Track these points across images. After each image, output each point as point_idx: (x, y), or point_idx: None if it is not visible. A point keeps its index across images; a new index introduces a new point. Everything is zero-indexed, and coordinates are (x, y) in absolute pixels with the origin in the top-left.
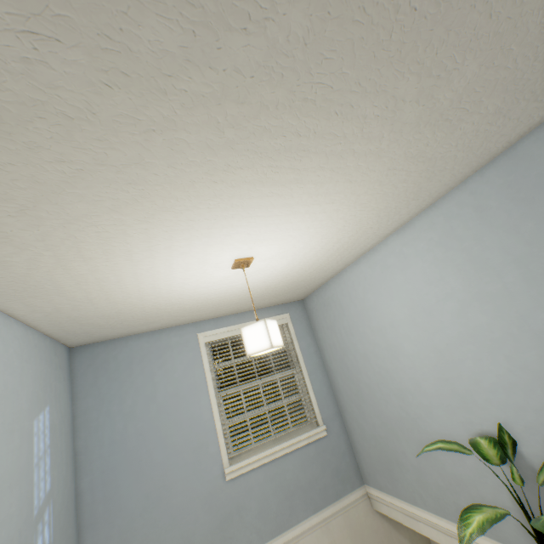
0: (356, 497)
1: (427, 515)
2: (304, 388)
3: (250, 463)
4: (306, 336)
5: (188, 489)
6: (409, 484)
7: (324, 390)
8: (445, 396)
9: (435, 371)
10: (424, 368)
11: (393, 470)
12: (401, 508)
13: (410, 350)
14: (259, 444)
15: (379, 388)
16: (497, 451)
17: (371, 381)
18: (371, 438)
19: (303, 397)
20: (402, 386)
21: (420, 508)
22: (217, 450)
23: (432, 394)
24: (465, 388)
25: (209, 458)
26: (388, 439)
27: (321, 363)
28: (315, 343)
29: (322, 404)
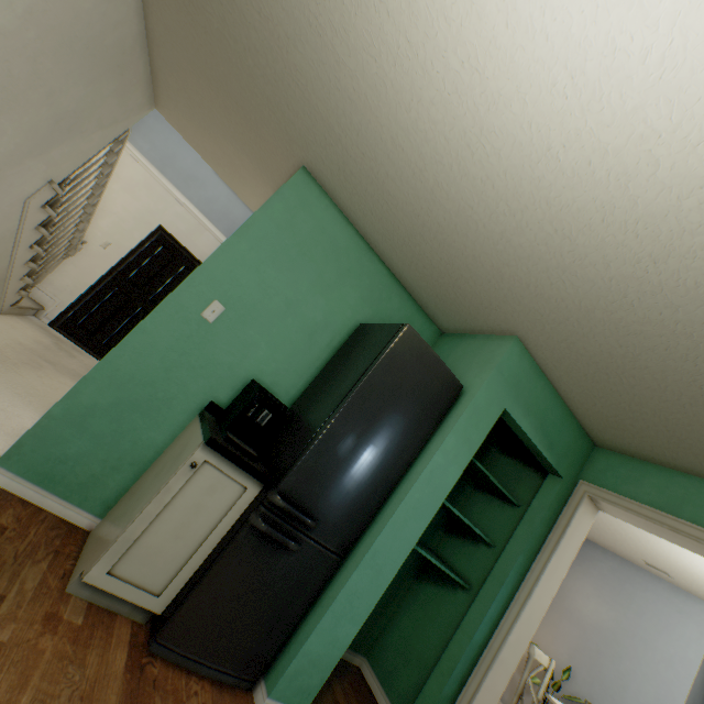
0: None
1: None
2: None
3: None
4: None
5: None
6: None
7: None
8: None
9: None
10: None
11: None
12: None
13: None
14: None
15: None
16: None
17: None
18: None
19: None
20: None
21: None
22: None
23: None
24: None
25: None
26: None
27: None
28: None
29: None
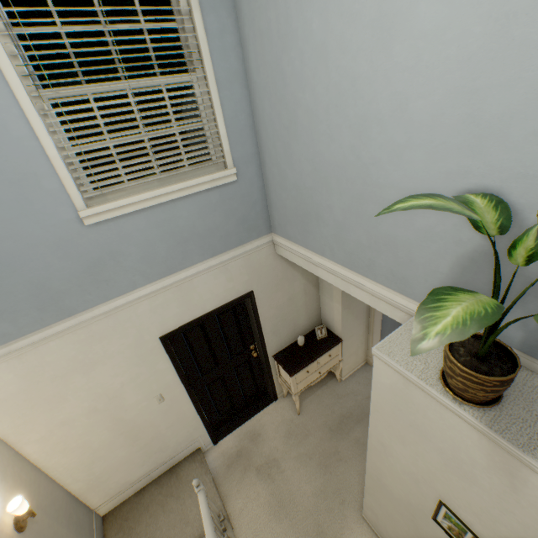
0: (261, 244)
1: (332, 265)
2: (210, 113)
3: (122, 207)
4: (219, 6)
5: (19, 234)
6: (323, 238)
7: (241, 120)
8: (447, 128)
9: (459, 75)
10: (437, 69)
11: (309, 224)
12: (305, 257)
13: (427, 23)
14: (135, 184)
15: (327, 117)
16: (499, 217)
17: (318, 103)
18: (292, 188)
19: (207, 125)
20: (370, 111)
21: (326, 259)
22: (58, 187)
23: (421, 125)
24: (504, 111)
25: (47, 197)
26: (314, 191)
27: (242, 73)
28: (236, 30)
29: (235, 140)
